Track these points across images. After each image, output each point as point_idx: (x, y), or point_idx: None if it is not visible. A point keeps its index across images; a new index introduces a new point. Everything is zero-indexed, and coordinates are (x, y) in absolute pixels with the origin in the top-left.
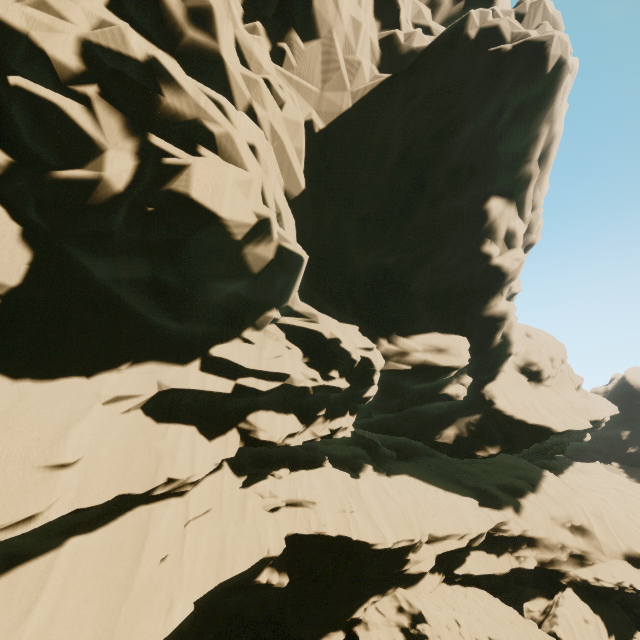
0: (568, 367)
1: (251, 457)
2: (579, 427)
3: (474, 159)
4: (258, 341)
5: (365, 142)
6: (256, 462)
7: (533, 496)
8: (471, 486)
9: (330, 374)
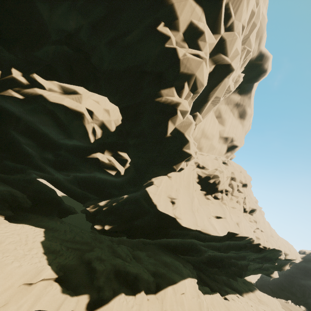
0: (245, 192)
1: None
2: (207, 231)
3: None
4: None
5: None
6: None
7: (141, 297)
8: (85, 260)
9: None
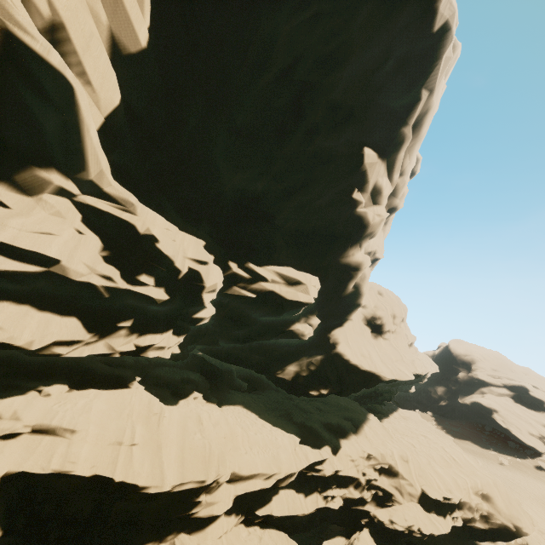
0: (406, 325)
1: (20, 366)
2: (403, 378)
3: (355, 101)
4: (17, 206)
5: (244, 40)
6: (27, 373)
7: (353, 437)
8: (300, 423)
9: (139, 278)
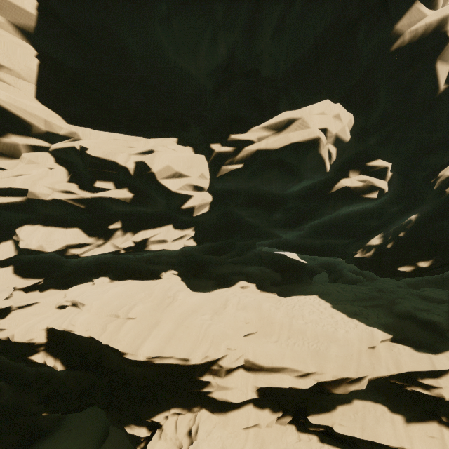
0: None
1: (93, 269)
2: None
3: None
4: (8, 167)
5: None
6: (98, 273)
7: None
8: (403, 315)
9: (95, 185)
